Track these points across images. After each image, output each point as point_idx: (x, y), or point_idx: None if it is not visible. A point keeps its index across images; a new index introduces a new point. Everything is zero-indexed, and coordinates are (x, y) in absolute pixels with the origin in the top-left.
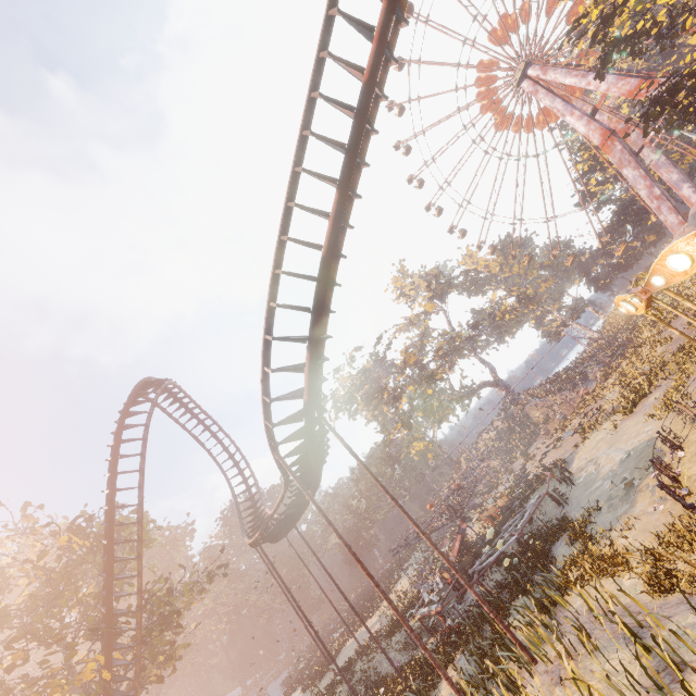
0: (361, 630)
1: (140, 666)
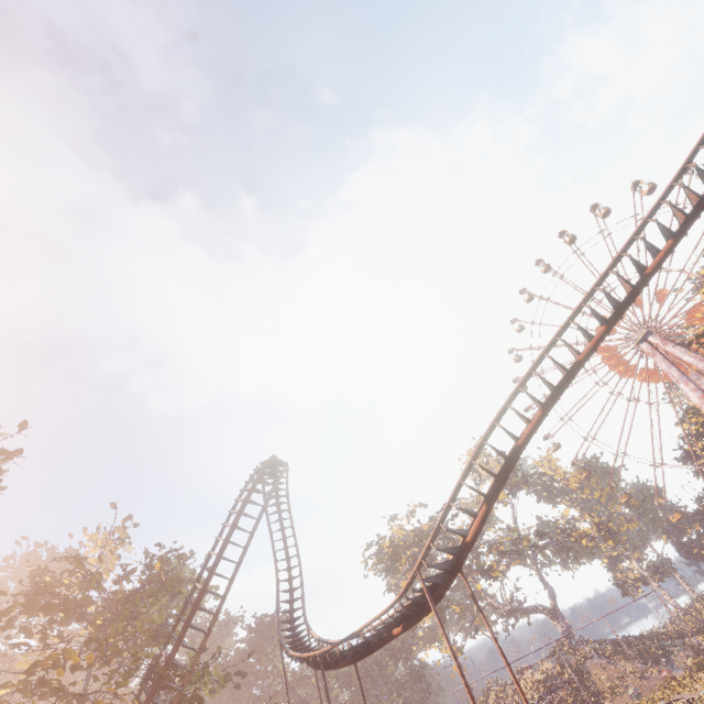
0: None
1: None
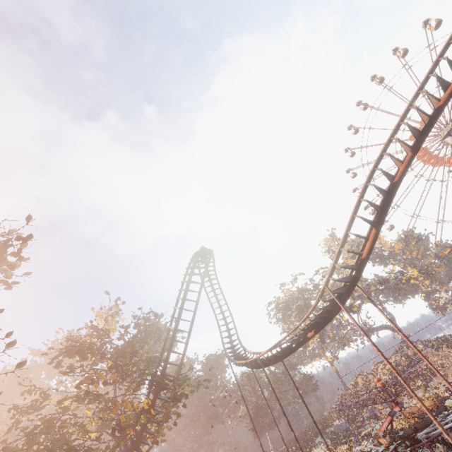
0: None
1: (165, 417)
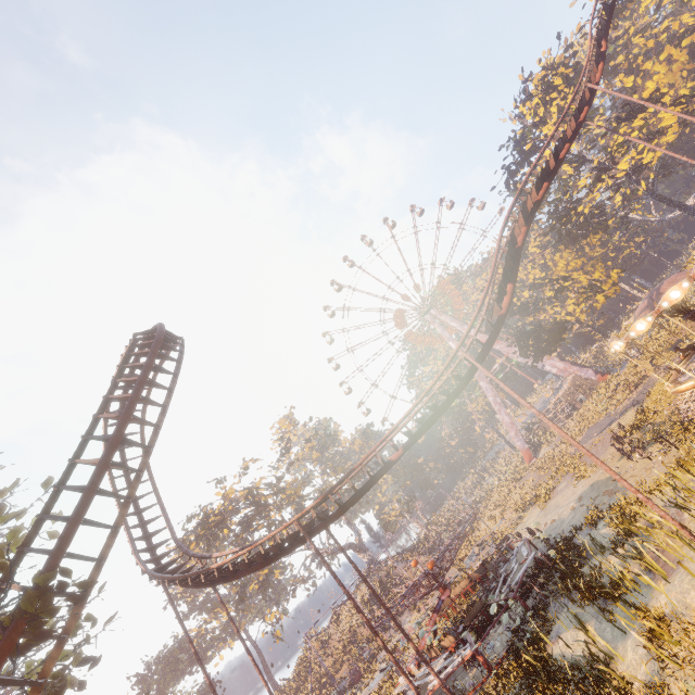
0: None
1: None
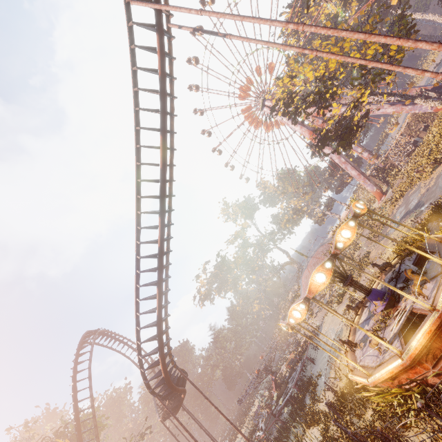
0: (237, 440)
1: None
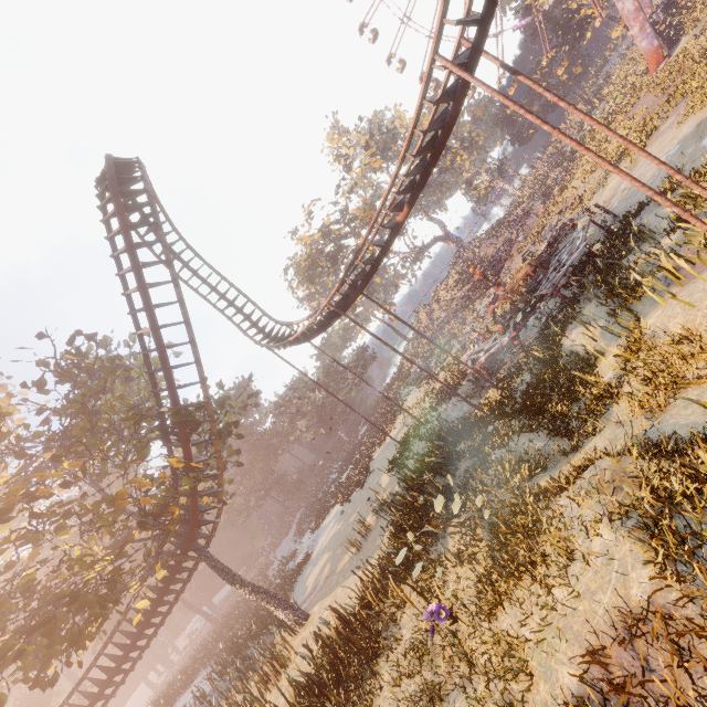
0: (384, 444)
1: (221, 463)
